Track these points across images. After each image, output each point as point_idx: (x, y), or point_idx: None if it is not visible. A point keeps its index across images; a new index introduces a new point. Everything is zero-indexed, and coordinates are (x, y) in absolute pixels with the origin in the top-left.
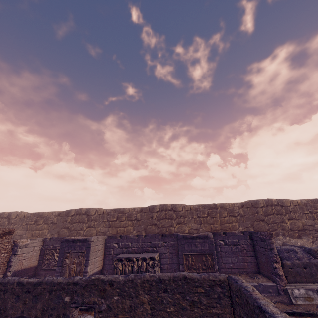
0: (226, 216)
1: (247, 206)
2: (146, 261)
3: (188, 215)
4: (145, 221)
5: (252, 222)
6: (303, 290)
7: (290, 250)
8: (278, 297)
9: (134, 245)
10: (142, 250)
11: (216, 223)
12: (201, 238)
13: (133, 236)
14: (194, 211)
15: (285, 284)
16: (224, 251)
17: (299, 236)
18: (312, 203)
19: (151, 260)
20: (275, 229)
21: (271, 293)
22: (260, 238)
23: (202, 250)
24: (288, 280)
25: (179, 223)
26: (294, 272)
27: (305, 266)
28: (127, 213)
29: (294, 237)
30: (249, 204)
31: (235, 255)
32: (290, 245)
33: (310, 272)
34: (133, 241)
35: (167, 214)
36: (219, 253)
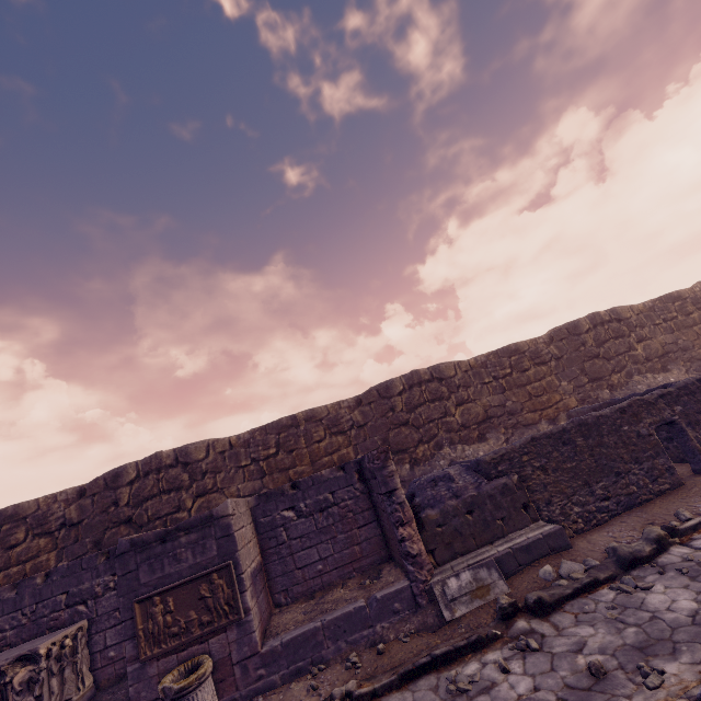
0: (323, 439)
1: (370, 401)
2: (4, 677)
3: (225, 466)
4: (97, 520)
5: (383, 434)
6: (469, 574)
7: (439, 477)
8: (417, 617)
9: (4, 624)
10: (36, 629)
11: (301, 464)
12: (195, 529)
13: (2, 592)
14: (241, 449)
15: (432, 573)
16: (298, 536)
17: (482, 435)
18: (496, 359)
19: (30, 662)
20: (433, 437)
21: (400, 613)
22: (370, 472)
23: (200, 563)
24: (438, 558)
25: (202, 494)
26: (450, 532)
27: (470, 506)
28: (31, 516)
29: (473, 442)
30: (373, 395)
31: (328, 535)
32: (459, 462)
33: (483, 517)
34: (1, 611)
35: (162, 480)
36: (285, 545)
